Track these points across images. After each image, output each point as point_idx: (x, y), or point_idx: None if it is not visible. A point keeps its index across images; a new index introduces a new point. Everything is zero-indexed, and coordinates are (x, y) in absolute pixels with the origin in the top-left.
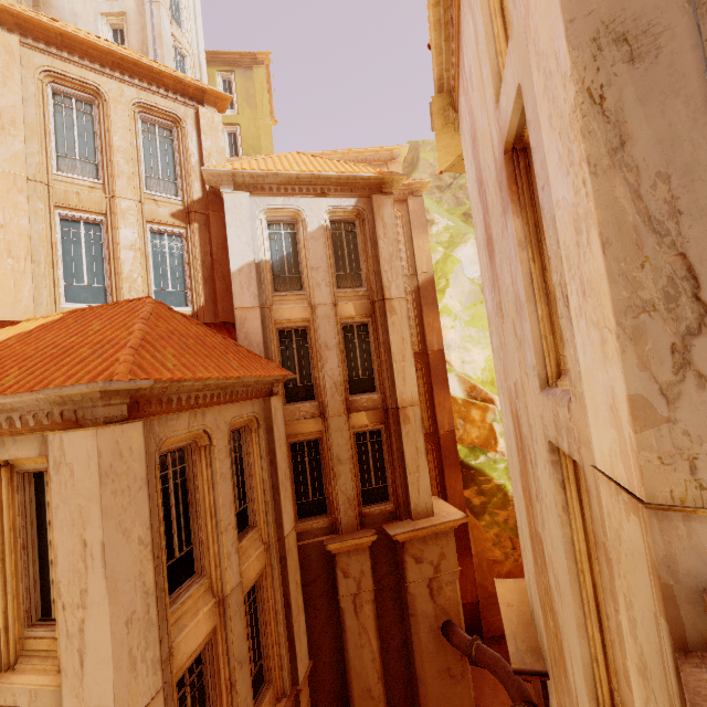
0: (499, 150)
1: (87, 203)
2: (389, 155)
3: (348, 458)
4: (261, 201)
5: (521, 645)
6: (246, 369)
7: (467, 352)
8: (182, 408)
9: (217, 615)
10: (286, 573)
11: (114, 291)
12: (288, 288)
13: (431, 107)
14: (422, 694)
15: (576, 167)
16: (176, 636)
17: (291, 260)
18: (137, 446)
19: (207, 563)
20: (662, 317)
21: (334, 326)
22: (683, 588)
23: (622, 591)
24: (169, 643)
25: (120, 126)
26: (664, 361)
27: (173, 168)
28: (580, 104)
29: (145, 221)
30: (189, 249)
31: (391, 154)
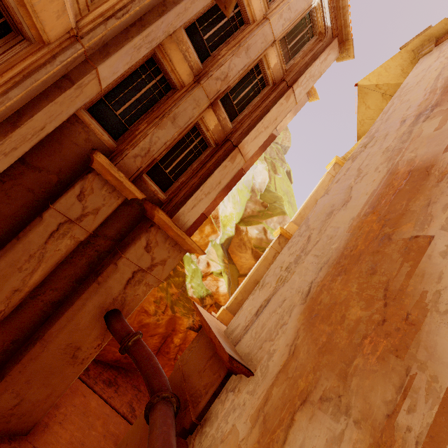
0: None
1: None
2: None
3: (180, 127)
4: None
5: (226, 343)
6: None
7: (228, 200)
8: None
9: None
10: (53, 96)
11: None
12: None
13: (428, 28)
14: (32, 355)
15: None
16: None
17: None
18: None
19: None
20: None
21: (262, 49)
22: None
23: None
24: None
25: None
26: None
27: None
28: None
29: None
30: None
31: None
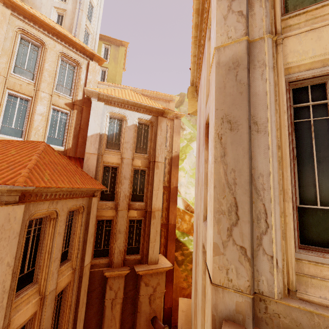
0: (204, 122)
1: (24, 90)
2: (170, 98)
3: (124, 231)
4: (109, 107)
5: None
6: (83, 184)
7: (188, 189)
8: (47, 199)
9: (38, 305)
10: (81, 285)
11: (27, 133)
12: (113, 148)
13: (188, 89)
14: None
15: (212, 155)
16: (13, 315)
17: (117, 135)
18: (19, 216)
19: (40, 277)
20: (226, 217)
21: (130, 169)
22: (218, 317)
23: (206, 314)
24: (9, 318)
25: (50, 60)
26: (225, 233)
27: (71, 83)
28: (215, 137)
29: (51, 104)
30: (70, 120)
31: (171, 98)
